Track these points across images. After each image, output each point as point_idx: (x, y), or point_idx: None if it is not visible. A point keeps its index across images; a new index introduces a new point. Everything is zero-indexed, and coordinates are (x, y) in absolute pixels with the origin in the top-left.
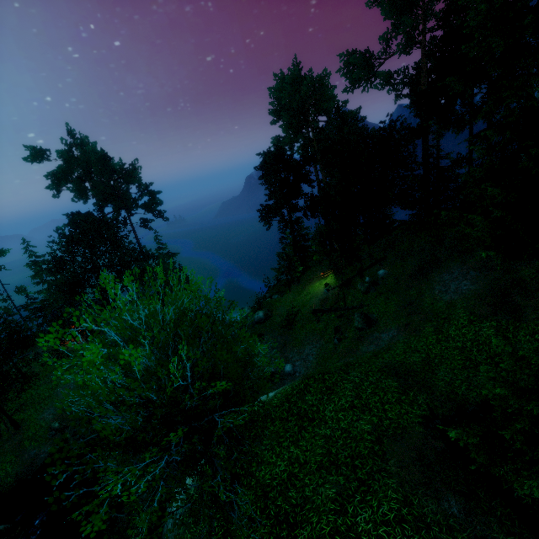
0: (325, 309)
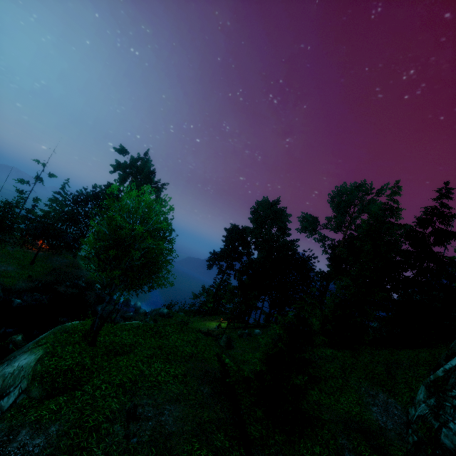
0: (208, 332)
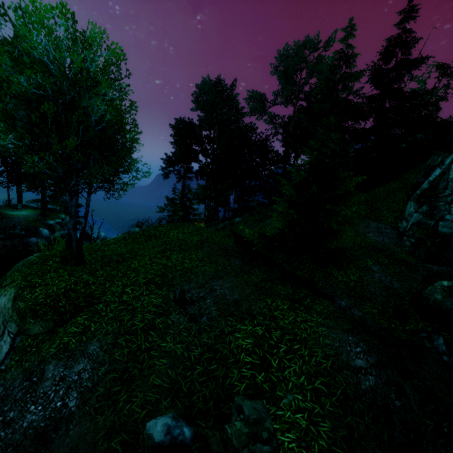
0: None
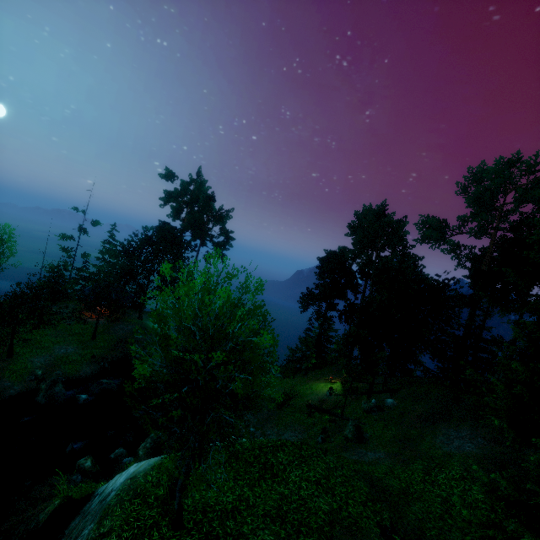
0: (321, 407)
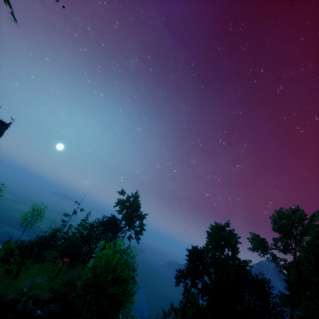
0: None
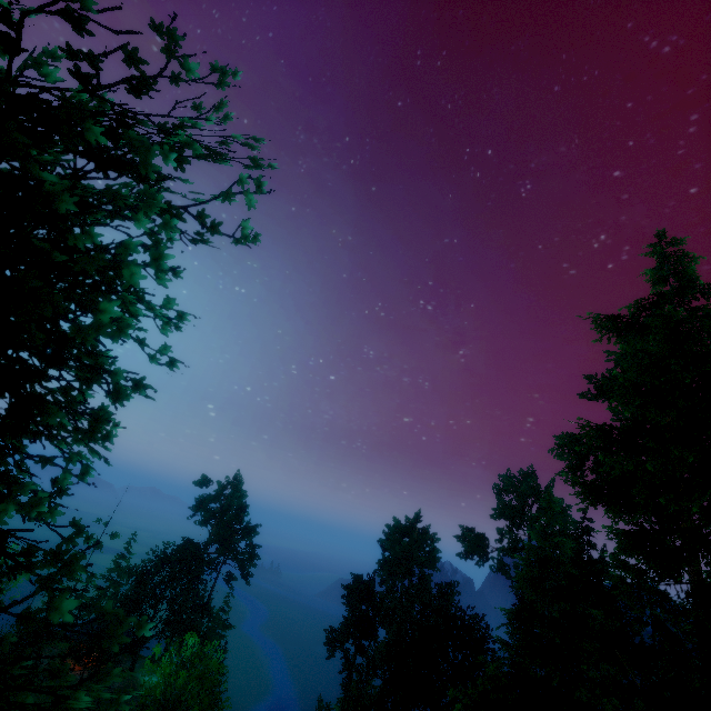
0: None
